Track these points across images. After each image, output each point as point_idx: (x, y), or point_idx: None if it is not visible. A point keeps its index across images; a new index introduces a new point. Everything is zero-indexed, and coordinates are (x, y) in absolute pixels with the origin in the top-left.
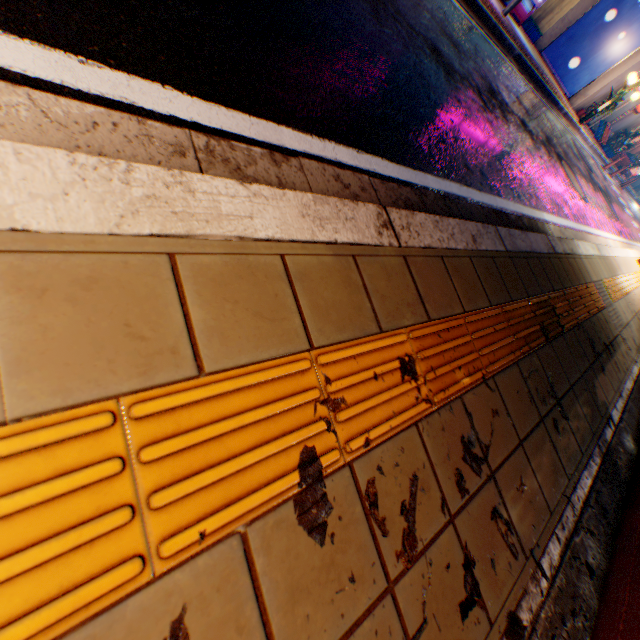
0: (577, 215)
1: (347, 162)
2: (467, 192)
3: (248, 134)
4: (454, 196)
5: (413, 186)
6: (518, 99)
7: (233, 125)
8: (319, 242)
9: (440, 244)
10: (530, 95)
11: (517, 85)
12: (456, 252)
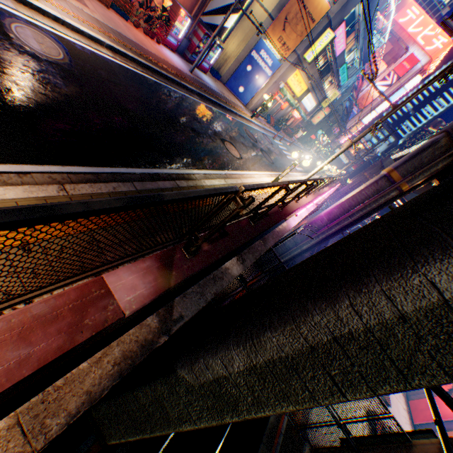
0: (228, 167)
1: (57, 171)
2: (132, 170)
3: (9, 170)
4: (122, 173)
5: (95, 173)
6: (194, 117)
7: (3, 169)
8: (32, 197)
9: (92, 192)
10: (209, 111)
11: (197, 109)
12: (102, 193)
